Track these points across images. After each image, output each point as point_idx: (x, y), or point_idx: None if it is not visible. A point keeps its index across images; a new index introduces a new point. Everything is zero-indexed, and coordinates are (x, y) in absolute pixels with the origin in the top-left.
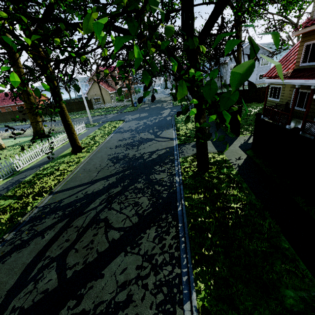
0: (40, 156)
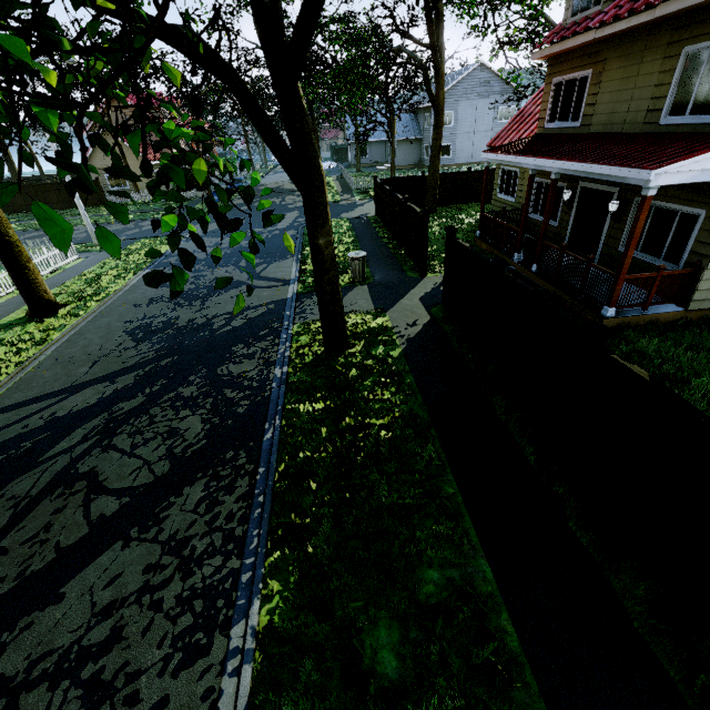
0: None
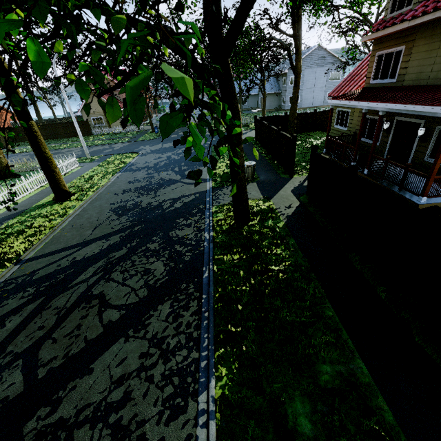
0: (1, 207)
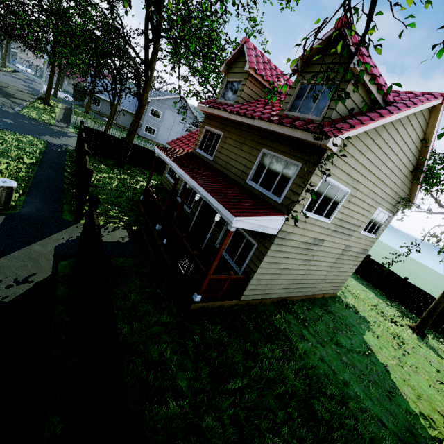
0: None
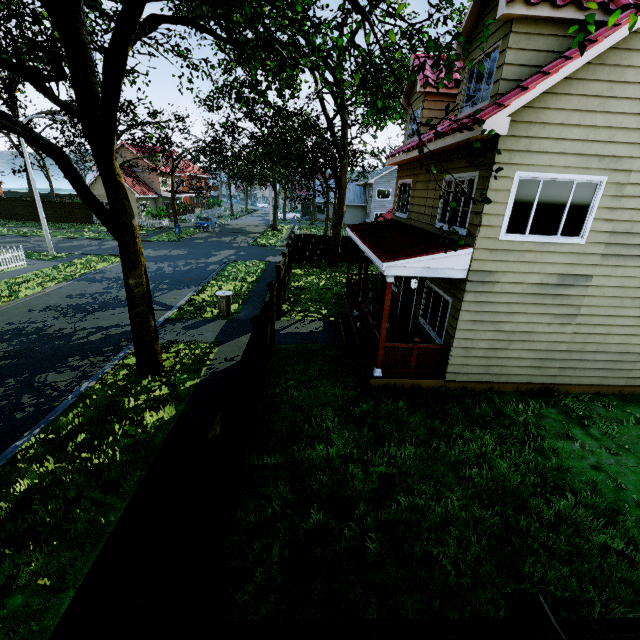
0: None
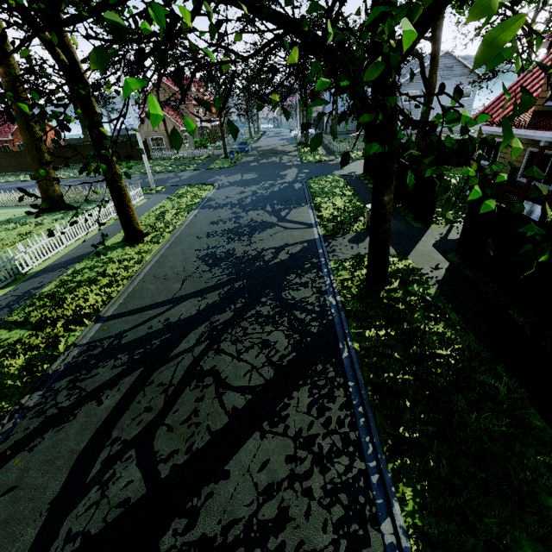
0: (62, 247)
